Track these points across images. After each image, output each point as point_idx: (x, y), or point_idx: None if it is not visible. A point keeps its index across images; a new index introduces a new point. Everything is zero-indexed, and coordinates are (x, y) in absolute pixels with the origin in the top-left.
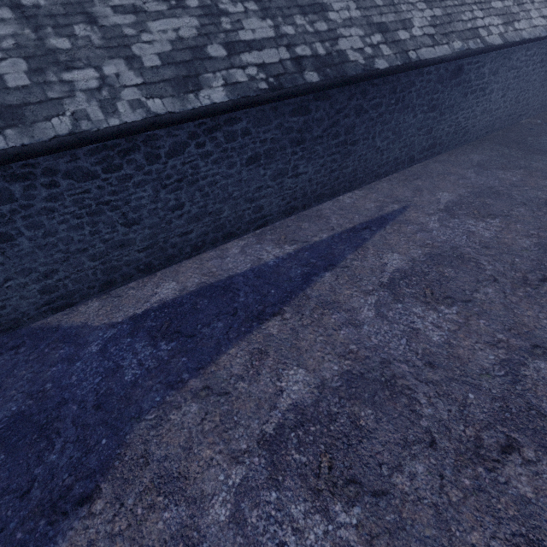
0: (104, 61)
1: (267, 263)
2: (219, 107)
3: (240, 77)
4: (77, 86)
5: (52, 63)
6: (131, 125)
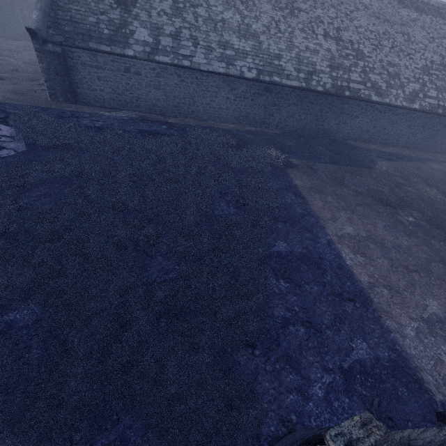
0: (398, 89)
1: (398, 154)
2: (416, 109)
3: (423, 104)
4: (392, 93)
5: (389, 86)
6: (398, 106)
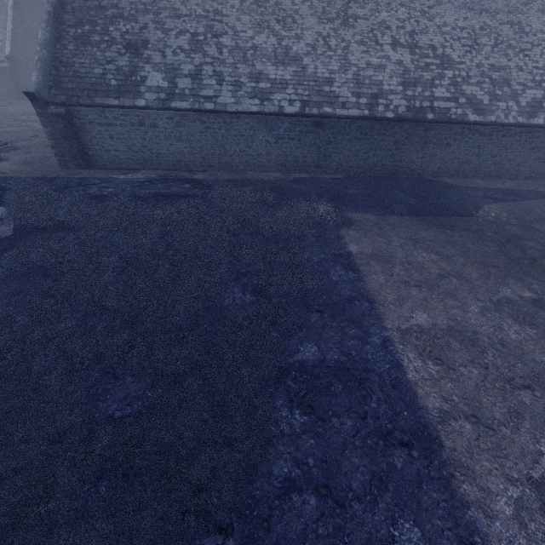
0: (509, 101)
1: (518, 190)
2: (539, 125)
3: None
4: (499, 107)
5: (495, 99)
6: (510, 124)
